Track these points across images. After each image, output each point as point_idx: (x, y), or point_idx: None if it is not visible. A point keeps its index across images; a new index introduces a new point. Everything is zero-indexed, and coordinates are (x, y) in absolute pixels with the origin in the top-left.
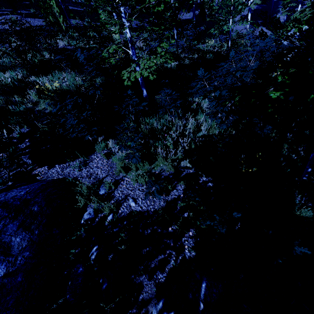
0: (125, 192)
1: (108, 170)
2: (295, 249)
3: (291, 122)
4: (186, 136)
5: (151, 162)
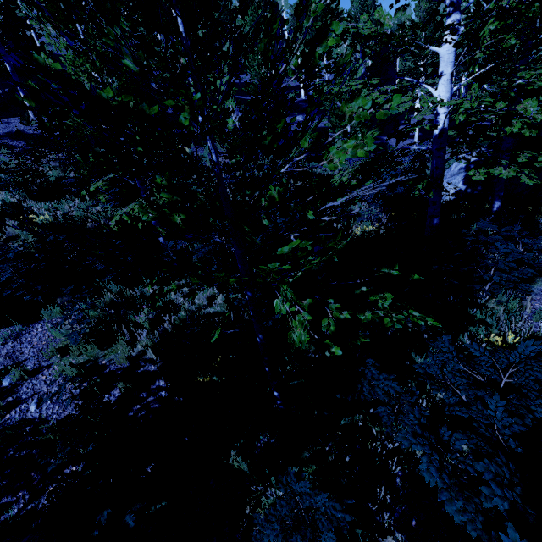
0: (38, 386)
1: (41, 350)
2: (103, 513)
3: (342, 309)
4: (185, 310)
5: (110, 345)
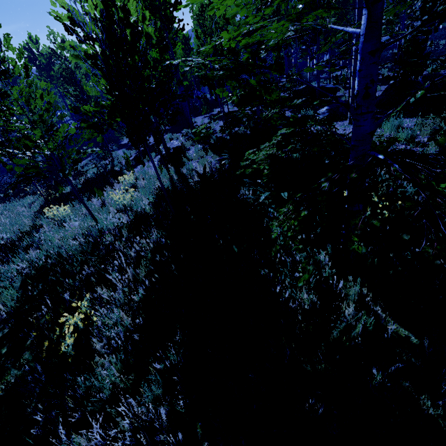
0: None
1: None
2: None
3: None
4: None
5: None
